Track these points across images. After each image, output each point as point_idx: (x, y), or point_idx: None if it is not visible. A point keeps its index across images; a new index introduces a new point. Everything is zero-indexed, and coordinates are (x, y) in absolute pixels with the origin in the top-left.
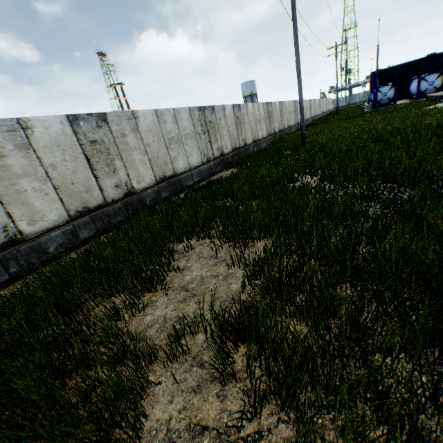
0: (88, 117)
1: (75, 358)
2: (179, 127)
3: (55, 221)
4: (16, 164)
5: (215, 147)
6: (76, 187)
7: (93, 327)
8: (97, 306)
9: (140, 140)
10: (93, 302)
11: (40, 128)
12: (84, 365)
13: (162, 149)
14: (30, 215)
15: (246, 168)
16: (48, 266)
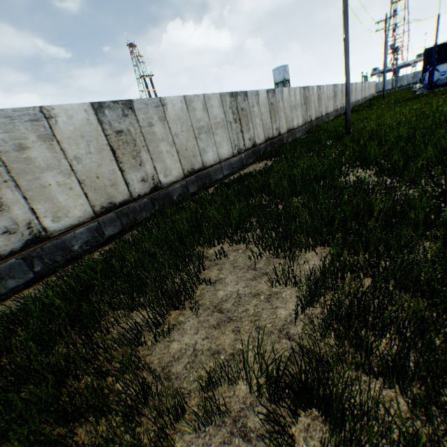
0: (113, 105)
1: (86, 400)
2: (209, 115)
3: (79, 217)
4: (39, 156)
5: (247, 137)
6: (101, 181)
7: (111, 349)
8: (117, 322)
9: (168, 130)
10: (112, 317)
11: (64, 117)
12: (95, 411)
13: (190, 139)
14: (54, 211)
15: (281, 160)
16: (73, 265)
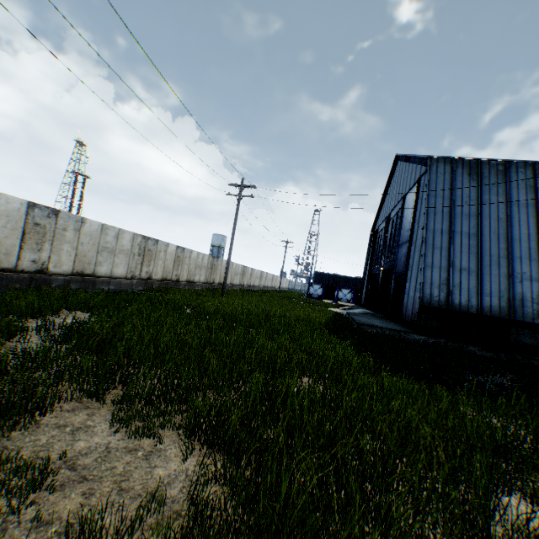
0: (45, 208)
1: None
2: (118, 242)
3: None
4: None
5: (145, 270)
6: (0, 247)
7: None
8: None
9: (78, 238)
10: None
11: (4, 201)
12: None
13: (93, 251)
14: None
15: None
16: None
